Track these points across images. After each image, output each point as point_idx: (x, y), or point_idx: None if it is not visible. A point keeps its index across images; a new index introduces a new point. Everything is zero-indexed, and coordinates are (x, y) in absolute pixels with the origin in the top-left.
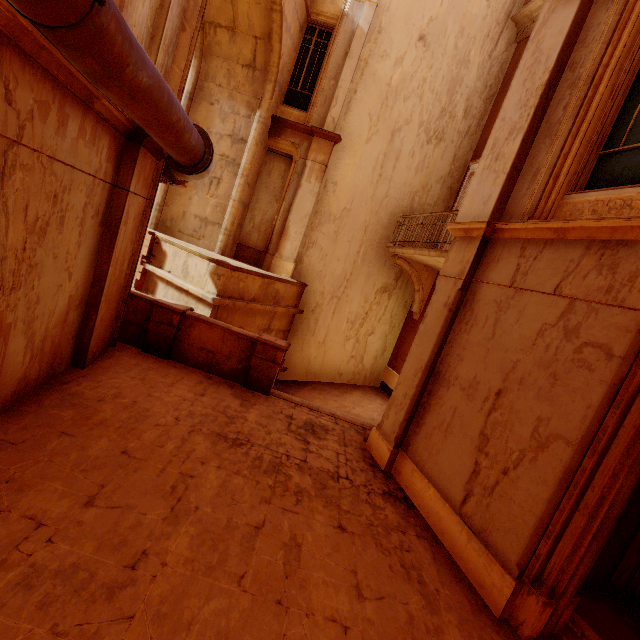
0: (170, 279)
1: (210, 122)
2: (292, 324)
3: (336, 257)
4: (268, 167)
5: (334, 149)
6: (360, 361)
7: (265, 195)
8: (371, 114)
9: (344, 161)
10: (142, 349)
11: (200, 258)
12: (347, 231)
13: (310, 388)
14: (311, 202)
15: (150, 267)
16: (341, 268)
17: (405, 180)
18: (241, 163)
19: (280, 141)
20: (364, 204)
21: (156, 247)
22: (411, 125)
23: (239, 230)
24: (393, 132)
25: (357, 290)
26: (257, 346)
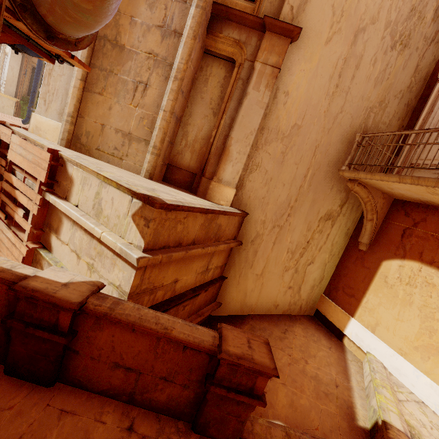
0: (75, 218)
1: (134, 8)
2: (229, 257)
3: (281, 181)
4: (204, 73)
5: (288, 49)
6: (297, 291)
7: (200, 107)
8: (334, 6)
9: (299, 65)
10: (3, 369)
11: (118, 189)
12: (295, 151)
13: (248, 328)
14: (259, 115)
15: (50, 198)
16: (285, 194)
17: (363, 93)
18: (174, 62)
19: (221, 39)
20: (316, 120)
21: (60, 170)
22: (377, 25)
23: (169, 148)
24: (356, 32)
25: (300, 218)
26: (220, 367)
